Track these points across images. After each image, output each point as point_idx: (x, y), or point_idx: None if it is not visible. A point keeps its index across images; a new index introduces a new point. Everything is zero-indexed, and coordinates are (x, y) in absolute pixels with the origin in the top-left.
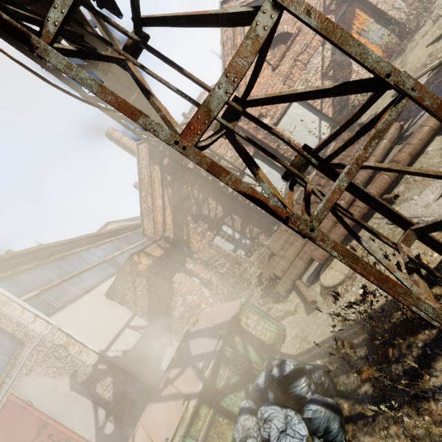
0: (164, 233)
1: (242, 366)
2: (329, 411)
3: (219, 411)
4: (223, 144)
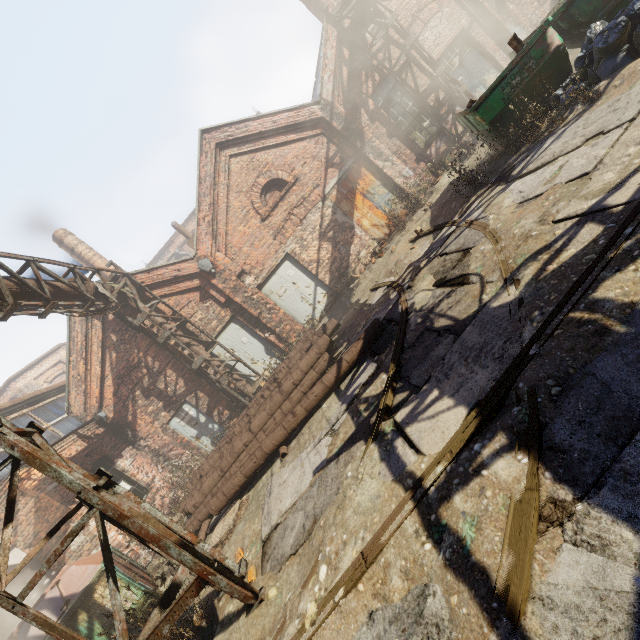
0: (100, 411)
1: None
2: None
3: None
4: (192, 302)
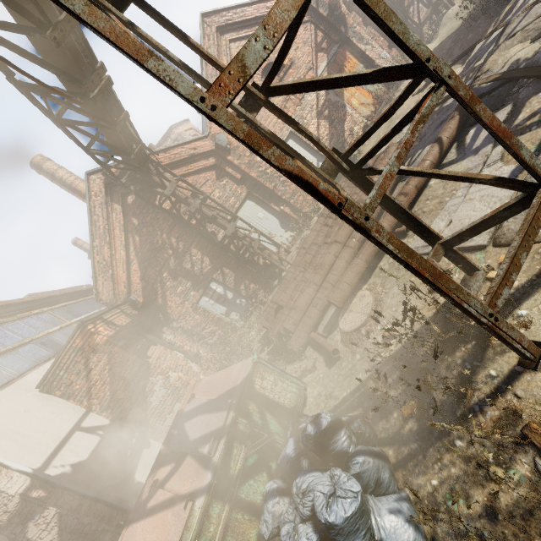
0: (129, 296)
1: (262, 440)
2: (377, 459)
3: (236, 506)
4: (209, 181)
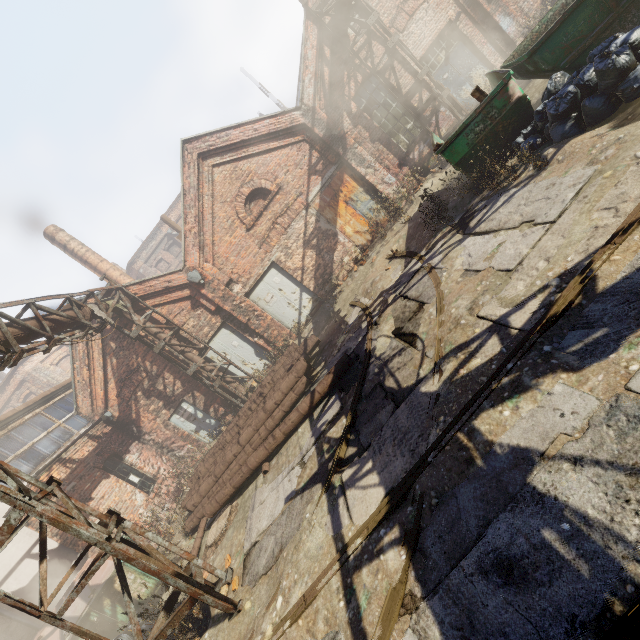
0: (106, 411)
1: (106, 627)
2: None
3: None
4: (184, 311)
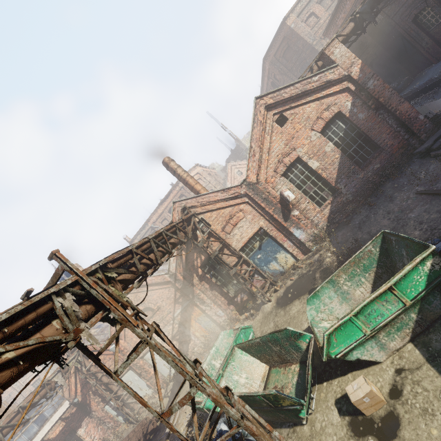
0: (76, 397)
1: None
2: None
3: None
4: (111, 359)
